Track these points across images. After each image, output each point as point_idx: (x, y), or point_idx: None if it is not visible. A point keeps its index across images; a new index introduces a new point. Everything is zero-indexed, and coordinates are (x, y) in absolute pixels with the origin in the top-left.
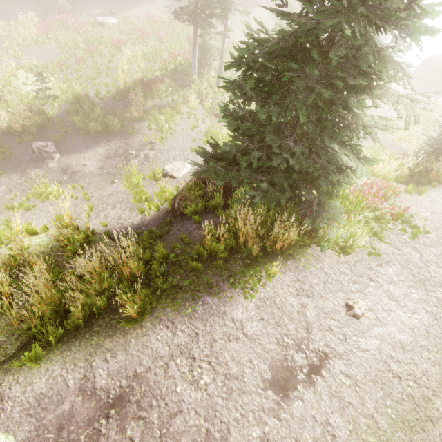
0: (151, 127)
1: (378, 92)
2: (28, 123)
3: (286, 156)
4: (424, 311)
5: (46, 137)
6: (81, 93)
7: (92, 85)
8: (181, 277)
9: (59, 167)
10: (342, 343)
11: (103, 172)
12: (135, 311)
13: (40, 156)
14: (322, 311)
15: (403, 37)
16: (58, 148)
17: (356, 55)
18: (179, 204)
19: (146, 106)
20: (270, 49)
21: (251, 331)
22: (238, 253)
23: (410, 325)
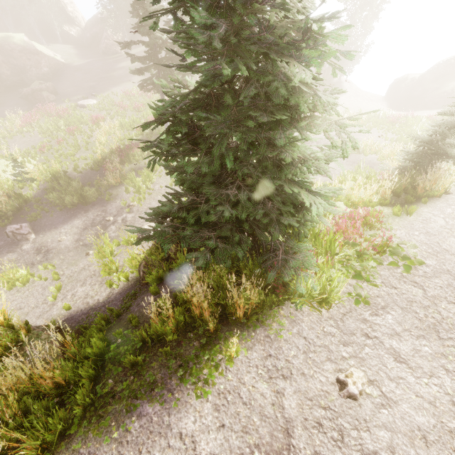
0: (129, 190)
1: (303, 124)
2: (4, 209)
3: (221, 208)
4: (443, 370)
5: (23, 218)
6: (60, 170)
7: (71, 161)
8: (117, 379)
9: (34, 247)
10: (338, 445)
11: (79, 245)
12: (34, 453)
13: (14, 239)
14: (306, 397)
15: (307, 66)
16: (34, 227)
17: (268, 92)
18: (144, 272)
19: (124, 170)
20: (180, 102)
21: (206, 449)
22: (195, 330)
23: (429, 397)
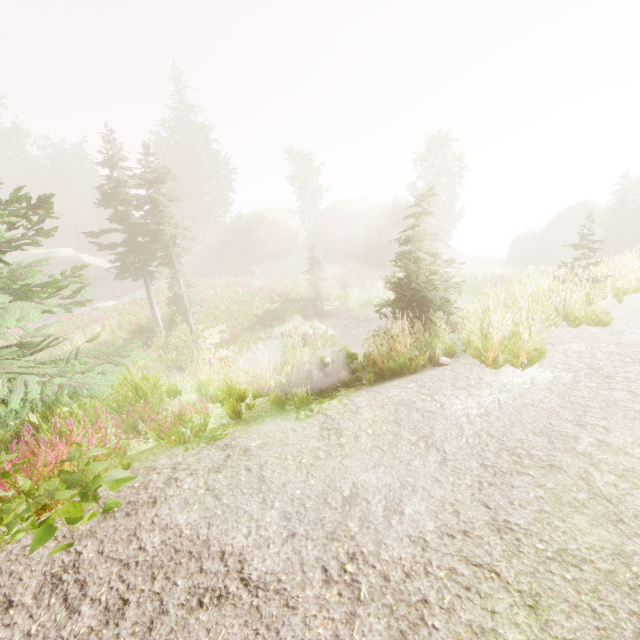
0: None
1: None
2: None
3: None
4: None
5: None
6: None
7: None
8: None
9: None
10: None
11: None
12: None
13: None
14: None
15: None
16: None
17: None
18: None
19: None
20: None
21: None
22: None
23: None
